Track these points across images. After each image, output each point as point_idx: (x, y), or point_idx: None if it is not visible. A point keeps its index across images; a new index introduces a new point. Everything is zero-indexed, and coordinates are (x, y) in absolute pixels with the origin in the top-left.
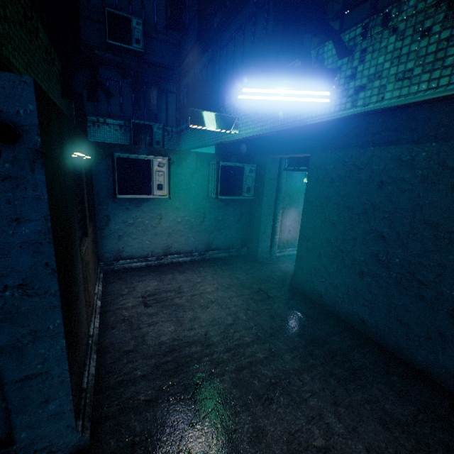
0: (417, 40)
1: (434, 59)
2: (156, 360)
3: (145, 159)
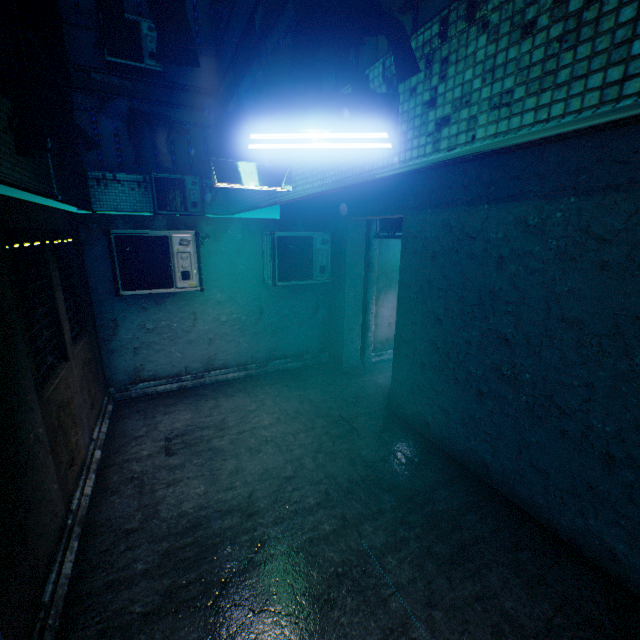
0: (517, 41)
1: (542, 72)
2: (169, 543)
3: (158, 235)
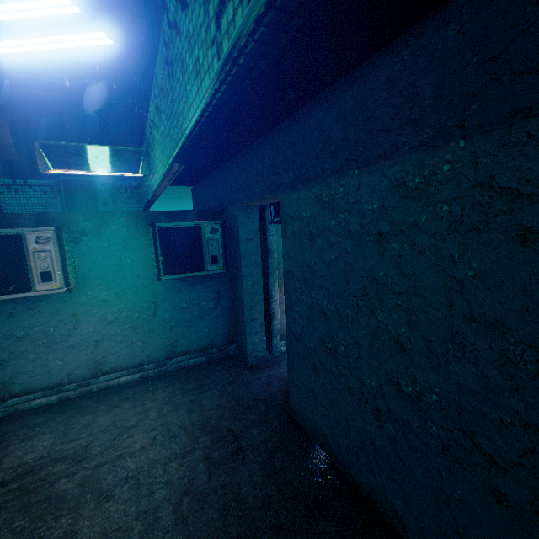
0: None
1: None
2: None
3: (8, 234)
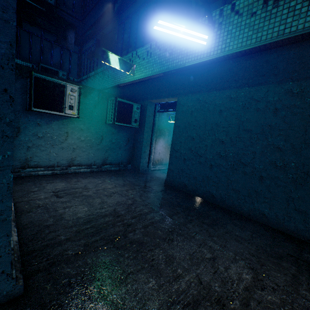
0: (249, 18)
1: (258, 27)
2: (77, 228)
3: (60, 83)
